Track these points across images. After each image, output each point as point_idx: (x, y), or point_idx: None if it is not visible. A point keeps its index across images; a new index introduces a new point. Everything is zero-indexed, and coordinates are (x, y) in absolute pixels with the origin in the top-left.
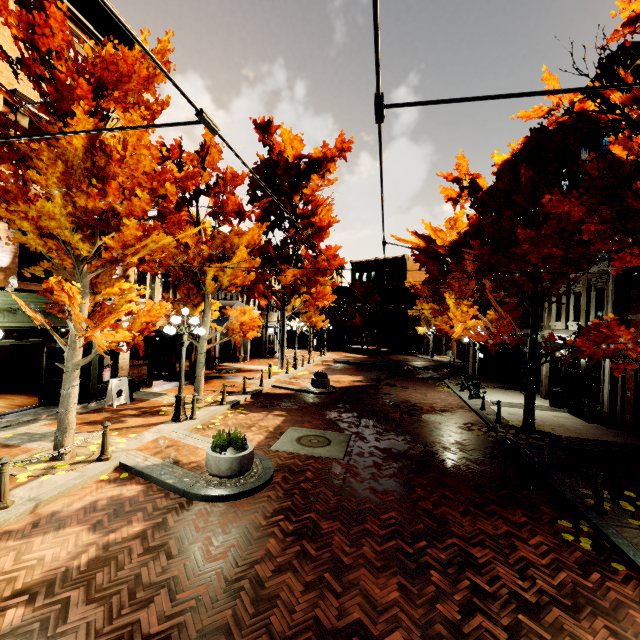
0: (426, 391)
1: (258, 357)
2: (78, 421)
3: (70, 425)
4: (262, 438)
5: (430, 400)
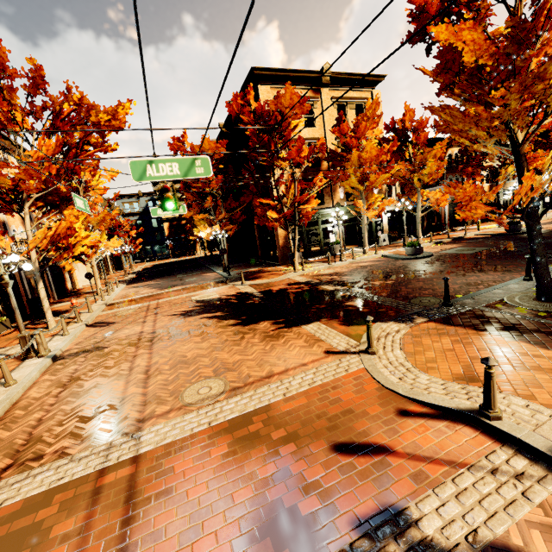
0: None
1: (491, 221)
2: (370, 249)
3: (366, 244)
4: (439, 250)
5: None
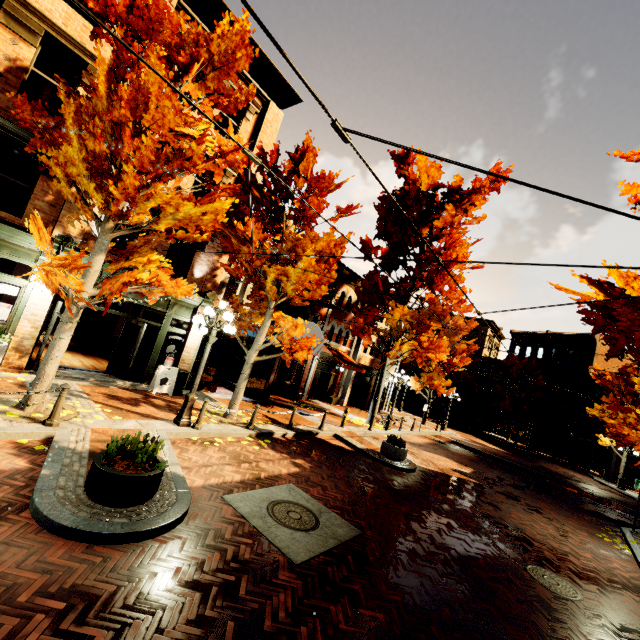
0: (571, 529)
1: (359, 407)
2: (107, 392)
3: (45, 377)
4: (236, 479)
5: (568, 546)
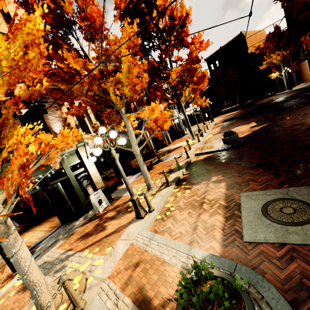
0: None
1: (176, 138)
2: (78, 236)
3: (36, 285)
4: (222, 220)
5: None
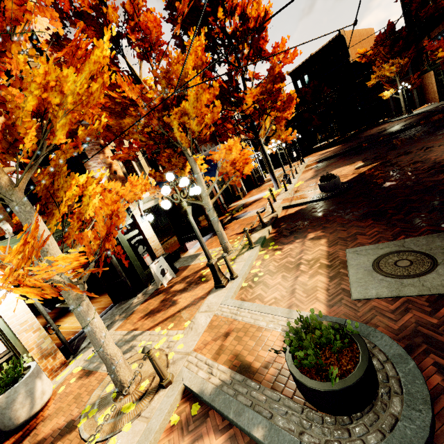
0: None
1: (252, 188)
2: (141, 314)
3: (114, 358)
4: (325, 281)
5: None
